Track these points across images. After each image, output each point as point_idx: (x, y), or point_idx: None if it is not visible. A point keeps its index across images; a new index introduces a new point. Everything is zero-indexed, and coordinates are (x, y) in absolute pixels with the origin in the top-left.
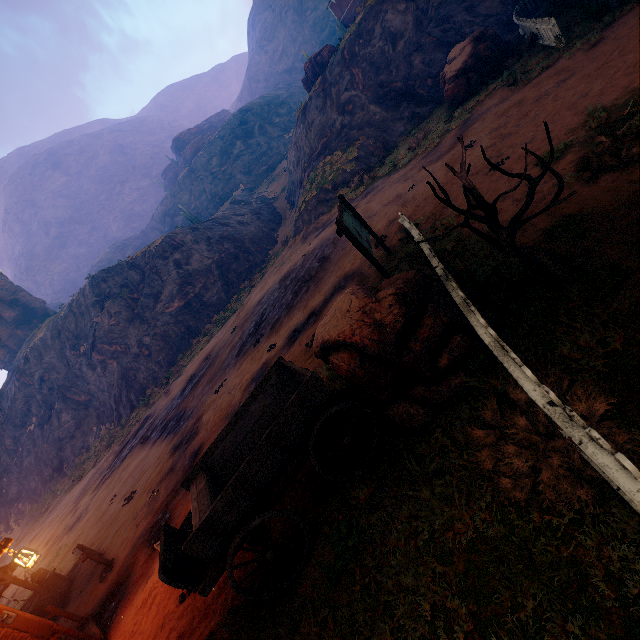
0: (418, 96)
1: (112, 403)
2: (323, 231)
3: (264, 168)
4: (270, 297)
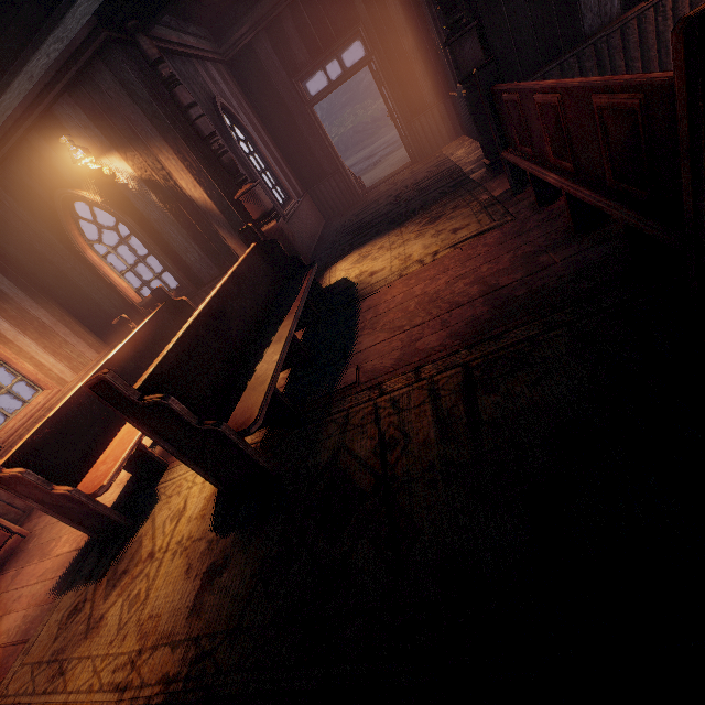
0: None
1: None
2: (376, 142)
3: None
4: None
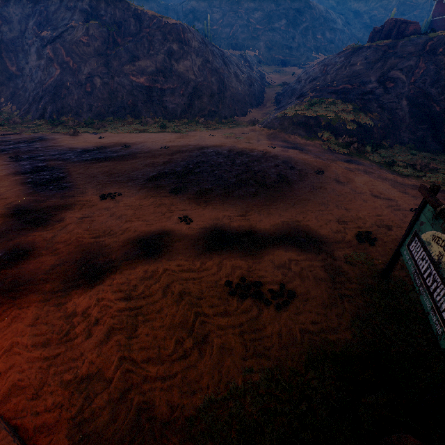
0: (440, 131)
1: (31, 96)
2: (292, 149)
3: (281, 57)
4: (214, 155)
